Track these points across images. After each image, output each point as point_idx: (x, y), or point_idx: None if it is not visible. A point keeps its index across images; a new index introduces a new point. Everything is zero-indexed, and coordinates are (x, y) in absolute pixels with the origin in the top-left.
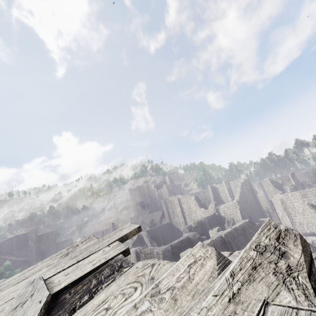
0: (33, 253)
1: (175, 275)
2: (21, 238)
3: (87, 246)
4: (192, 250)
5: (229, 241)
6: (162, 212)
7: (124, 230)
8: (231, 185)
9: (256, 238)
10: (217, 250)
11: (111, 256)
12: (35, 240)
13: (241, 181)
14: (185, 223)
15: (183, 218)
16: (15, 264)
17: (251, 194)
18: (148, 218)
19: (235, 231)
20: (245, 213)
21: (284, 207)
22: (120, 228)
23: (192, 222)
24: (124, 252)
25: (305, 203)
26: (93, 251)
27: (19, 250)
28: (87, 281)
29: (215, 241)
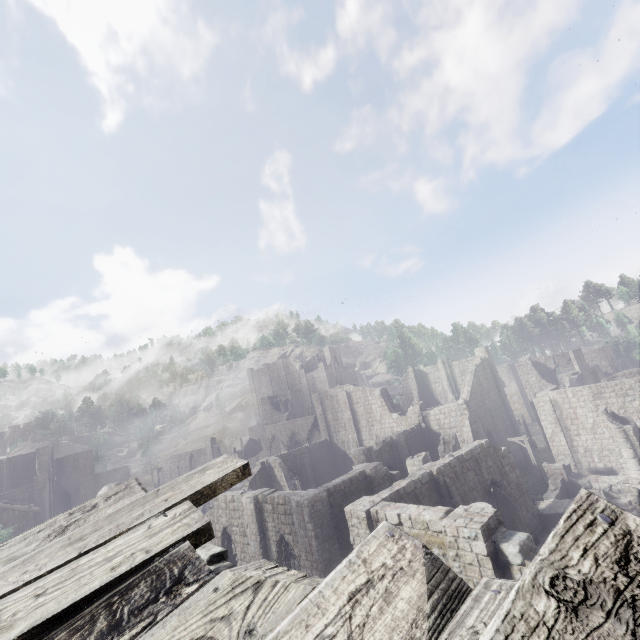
0: (44, 494)
1: (310, 628)
2: (20, 464)
3: (116, 509)
4: (363, 546)
5: (447, 483)
6: (313, 419)
7: (208, 473)
8: (455, 370)
9: (554, 553)
10: (427, 548)
11: (163, 546)
12: (49, 469)
13: (474, 363)
14: (360, 443)
15: (356, 433)
16: (4, 518)
17: (493, 389)
18: (286, 430)
19: (459, 463)
20: (480, 426)
21: (557, 416)
22: (202, 467)
23: (374, 440)
24: (198, 534)
25: (599, 410)
26: (124, 526)
27: (14, 488)
28: (85, 618)
29: (417, 482)
